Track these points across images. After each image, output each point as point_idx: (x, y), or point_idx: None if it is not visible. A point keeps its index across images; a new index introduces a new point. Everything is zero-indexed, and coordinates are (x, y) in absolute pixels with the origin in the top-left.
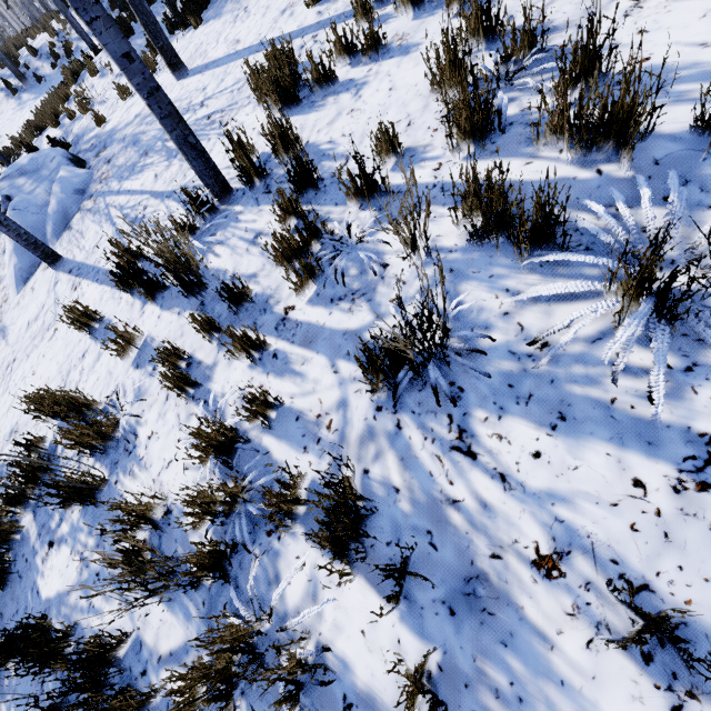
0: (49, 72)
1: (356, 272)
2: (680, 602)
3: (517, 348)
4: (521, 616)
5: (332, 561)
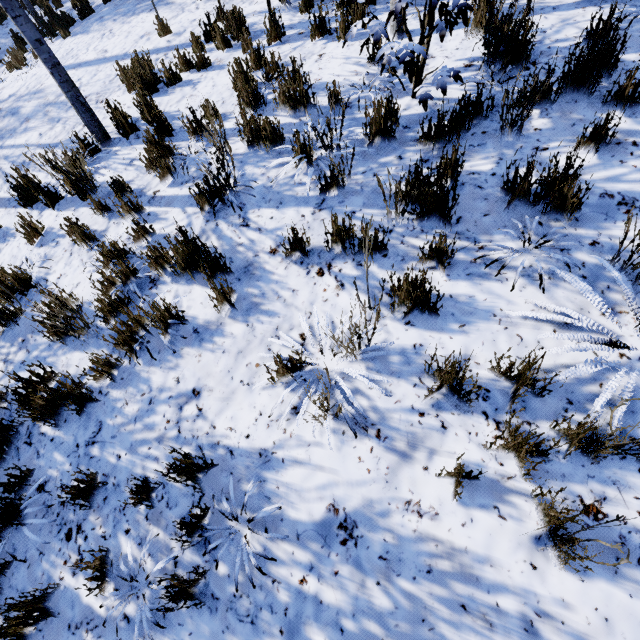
0: None
1: (195, 169)
2: (311, 244)
3: (266, 185)
4: (265, 270)
5: (183, 264)
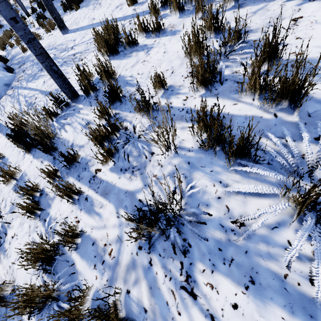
0: (6, 23)
1: (136, 154)
2: None
3: (225, 223)
4: None
5: None
